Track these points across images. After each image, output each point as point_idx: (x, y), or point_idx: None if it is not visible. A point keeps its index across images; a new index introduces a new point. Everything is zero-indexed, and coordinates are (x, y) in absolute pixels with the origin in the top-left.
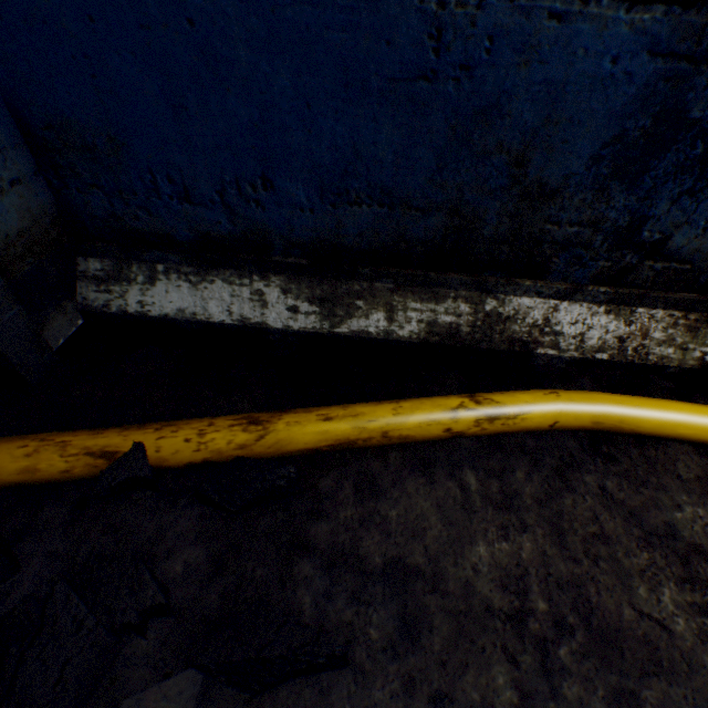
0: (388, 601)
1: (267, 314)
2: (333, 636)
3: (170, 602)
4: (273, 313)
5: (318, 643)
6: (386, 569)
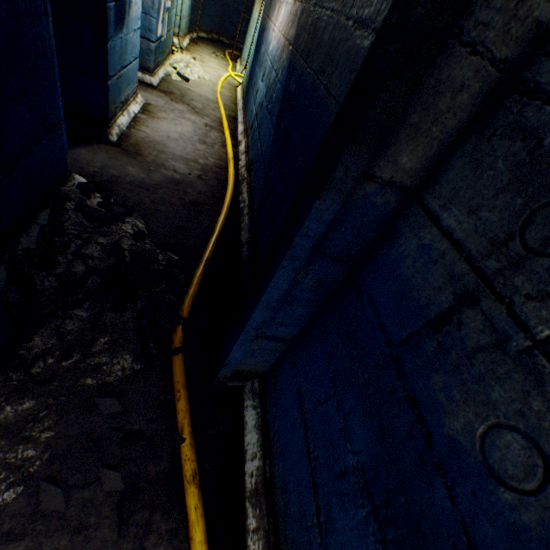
0: (134, 549)
1: (249, 461)
2: (127, 529)
3: (142, 469)
4: (250, 464)
5: (124, 523)
6: (143, 547)
